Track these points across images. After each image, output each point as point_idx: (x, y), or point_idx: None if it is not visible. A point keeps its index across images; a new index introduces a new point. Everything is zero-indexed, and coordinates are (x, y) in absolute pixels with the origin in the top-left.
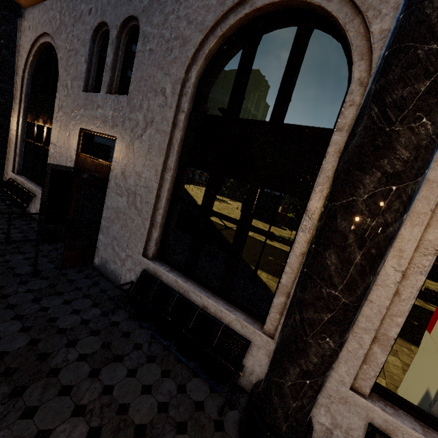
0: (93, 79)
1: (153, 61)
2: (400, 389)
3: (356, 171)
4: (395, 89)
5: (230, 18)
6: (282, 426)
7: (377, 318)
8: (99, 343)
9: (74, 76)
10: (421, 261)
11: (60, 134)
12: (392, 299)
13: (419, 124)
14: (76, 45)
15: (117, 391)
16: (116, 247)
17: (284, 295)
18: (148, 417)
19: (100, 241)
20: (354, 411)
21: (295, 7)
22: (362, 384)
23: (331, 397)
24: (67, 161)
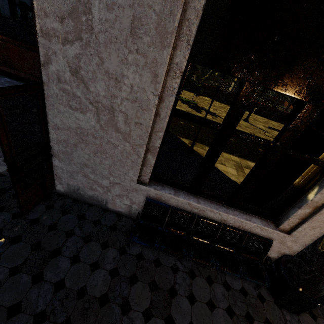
0: None
1: None
2: None
3: None
4: None
5: None
6: (320, 295)
7: None
8: (147, 288)
9: None
10: None
11: None
12: None
13: None
14: None
15: None
16: (90, 175)
17: (311, 208)
18: None
19: (58, 169)
20: None
21: None
22: None
23: None
24: None
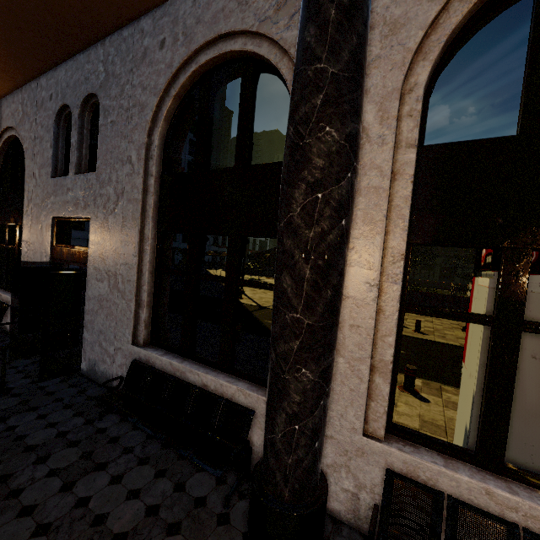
0: (62, 163)
1: (116, 132)
2: (454, 441)
3: (288, 188)
4: (300, 107)
5: (181, 77)
6: (284, 492)
7: (368, 343)
8: (78, 454)
9: (41, 164)
10: (393, 270)
11: (32, 229)
12: (378, 318)
13: (324, 133)
14: (40, 132)
15: (94, 502)
16: (103, 342)
17: None
18: (132, 523)
19: (85, 341)
20: (373, 461)
21: (237, 58)
22: (375, 426)
23: (348, 453)
24: (42, 257)
